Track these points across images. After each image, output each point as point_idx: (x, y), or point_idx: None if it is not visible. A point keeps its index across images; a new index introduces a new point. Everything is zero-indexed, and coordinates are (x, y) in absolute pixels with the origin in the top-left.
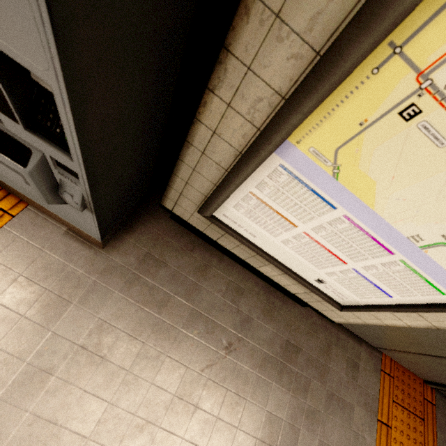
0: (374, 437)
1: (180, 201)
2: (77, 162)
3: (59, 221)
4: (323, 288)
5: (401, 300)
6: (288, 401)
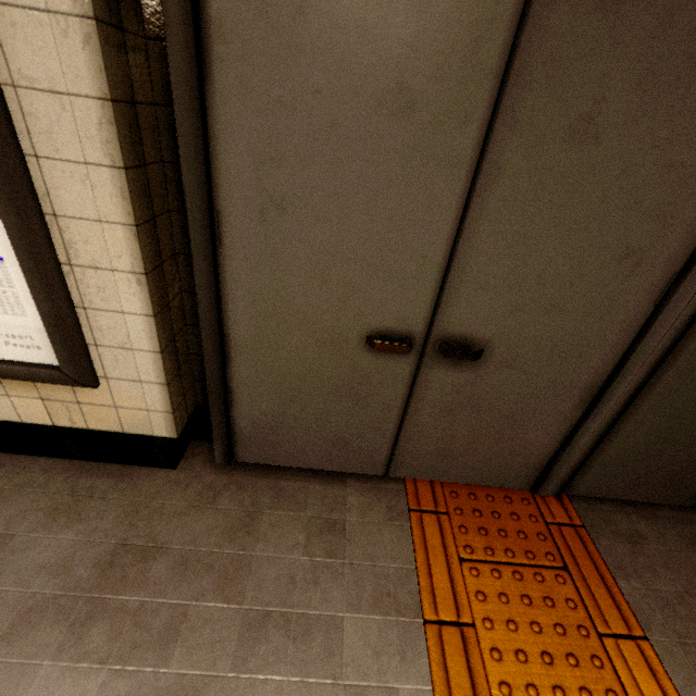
0: (425, 674)
1: None
2: None
3: None
4: None
5: (7, 249)
6: (99, 690)
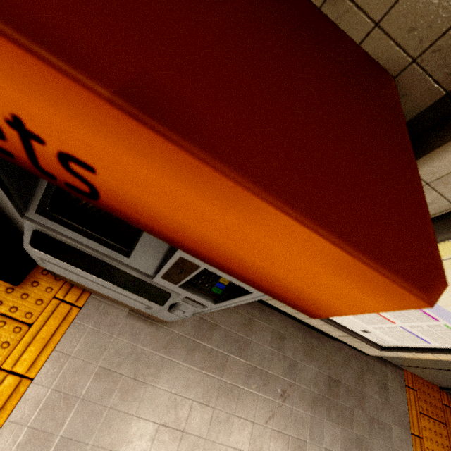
0: None
1: None
2: (219, 306)
3: (123, 305)
4: (366, 335)
5: (438, 345)
6: (339, 434)
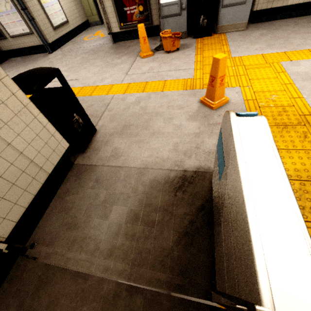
0: None
1: (259, 1)
2: None
3: (233, 30)
4: None
5: None
6: None
